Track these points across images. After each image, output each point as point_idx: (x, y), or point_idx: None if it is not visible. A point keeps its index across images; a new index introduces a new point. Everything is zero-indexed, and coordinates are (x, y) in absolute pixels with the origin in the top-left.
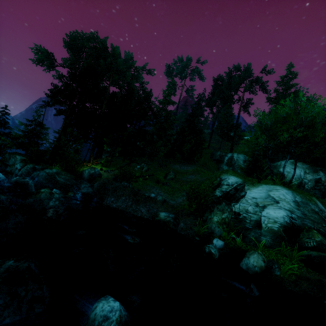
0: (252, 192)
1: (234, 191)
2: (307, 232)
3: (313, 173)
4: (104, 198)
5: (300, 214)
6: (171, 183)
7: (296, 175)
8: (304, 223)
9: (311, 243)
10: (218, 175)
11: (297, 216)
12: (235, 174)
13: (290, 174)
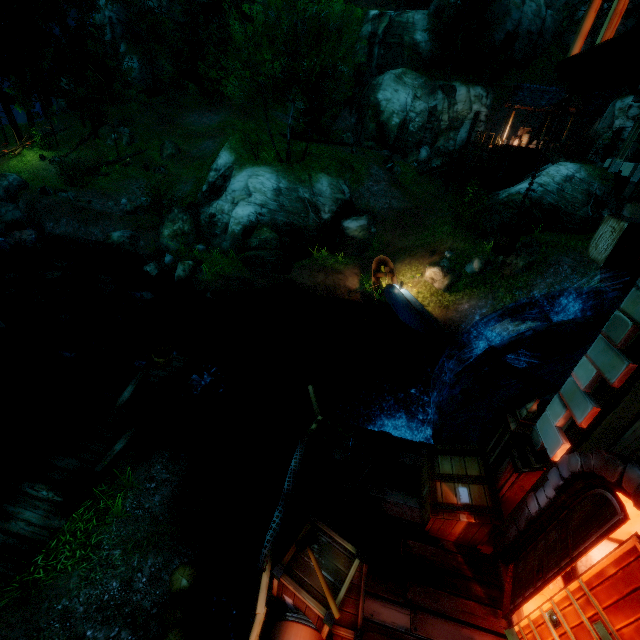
0: (235, 182)
1: (221, 181)
2: (256, 232)
3: (429, 96)
4: (43, 224)
5: (275, 207)
6: (170, 166)
7: (400, 106)
8: (275, 219)
9: (255, 243)
10: (220, 147)
11: (269, 211)
12: (237, 146)
13: (390, 106)
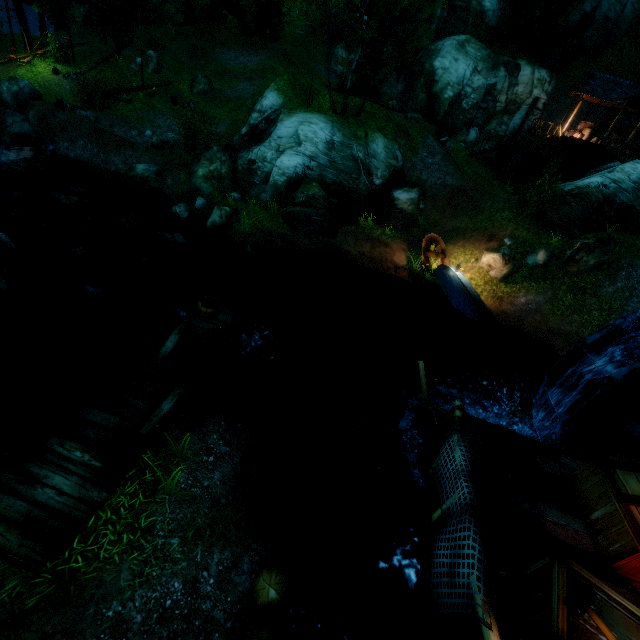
0: (283, 127)
1: (265, 125)
2: (304, 186)
3: (490, 72)
4: (56, 143)
5: (325, 162)
6: (200, 104)
7: (457, 78)
8: (323, 175)
9: (301, 198)
10: (264, 88)
11: (318, 165)
12: (285, 88)
13: (446, 76)
